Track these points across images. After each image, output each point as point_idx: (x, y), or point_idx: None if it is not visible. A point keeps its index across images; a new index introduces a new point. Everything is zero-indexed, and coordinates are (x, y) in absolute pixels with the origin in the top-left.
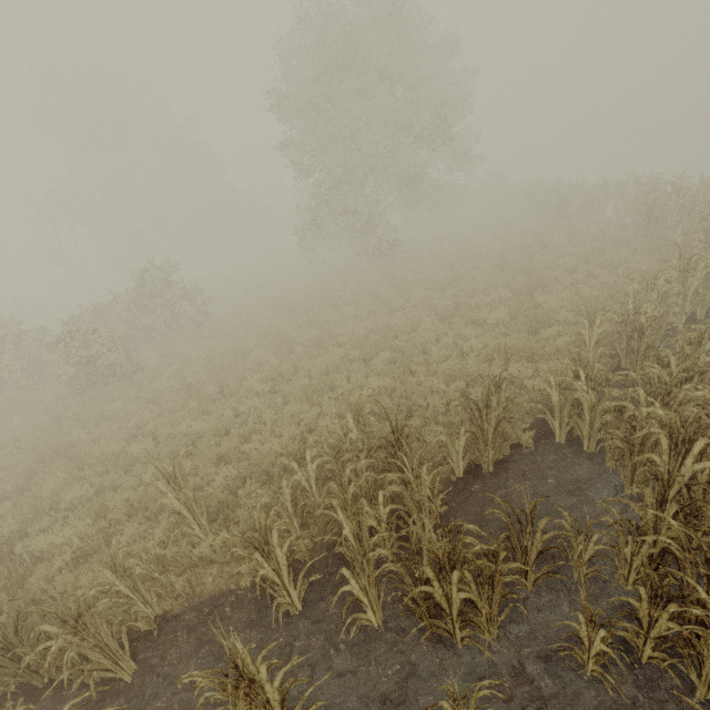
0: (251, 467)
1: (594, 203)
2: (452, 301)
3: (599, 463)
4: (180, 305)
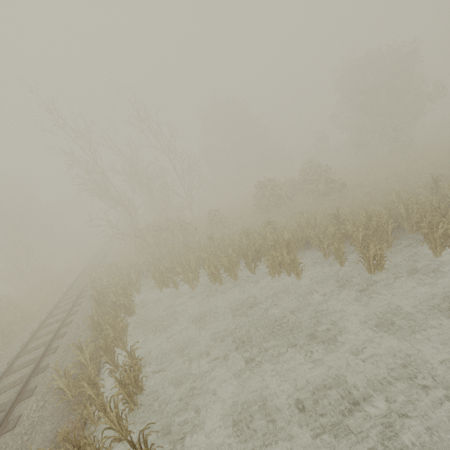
0: None
1: None
2: None
3: None
4: None
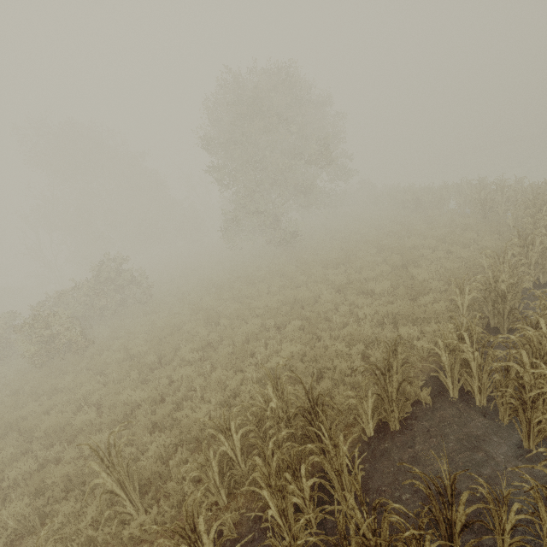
0: (182, 435)
1: (440, 199)
2: (344, 276)
3: (493, 416)
4: (128, 288)
